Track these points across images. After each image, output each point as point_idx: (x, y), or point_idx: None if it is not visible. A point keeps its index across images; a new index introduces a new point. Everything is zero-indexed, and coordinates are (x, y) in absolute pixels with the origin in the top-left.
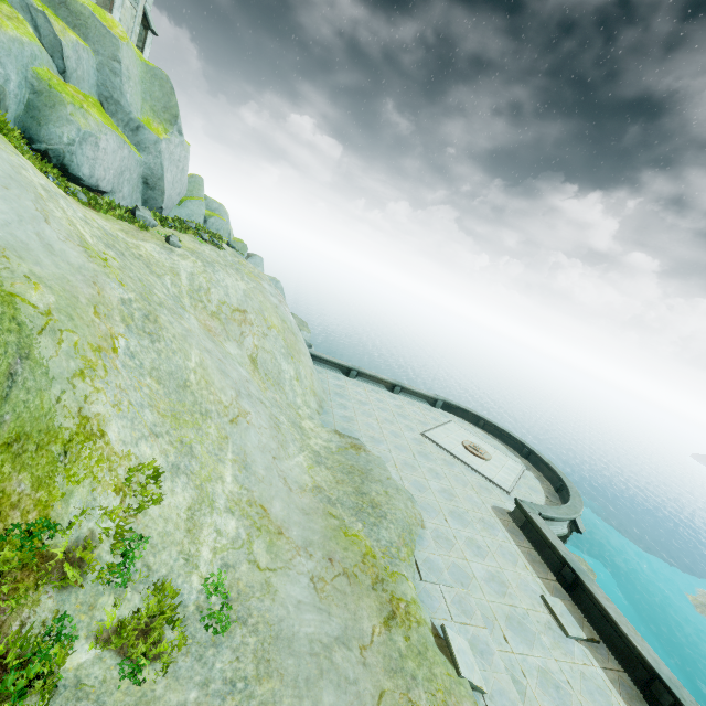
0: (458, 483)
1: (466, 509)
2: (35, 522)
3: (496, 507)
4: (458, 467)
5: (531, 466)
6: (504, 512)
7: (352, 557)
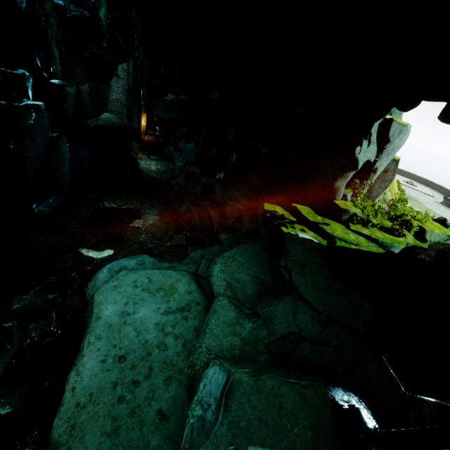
0: (416, 194)
1: (427, 201)
2: (398, 191)
3: (434, 201)
4: (410, 189)
5: (430, 189)
6: (438, 202)
7: (423, 208)
